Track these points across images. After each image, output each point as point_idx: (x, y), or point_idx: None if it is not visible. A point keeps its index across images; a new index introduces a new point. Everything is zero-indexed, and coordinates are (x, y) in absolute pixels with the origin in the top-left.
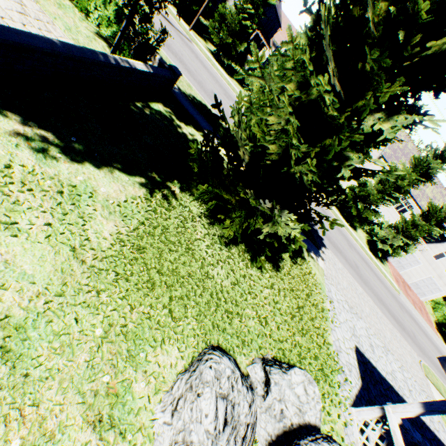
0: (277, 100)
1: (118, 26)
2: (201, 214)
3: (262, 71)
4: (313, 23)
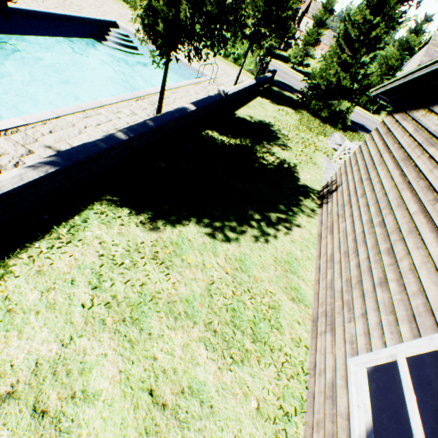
0: (330, 65)
1: (254, 64)
2: (311, 116)
3: (324, 59)
4: (337, 40)
